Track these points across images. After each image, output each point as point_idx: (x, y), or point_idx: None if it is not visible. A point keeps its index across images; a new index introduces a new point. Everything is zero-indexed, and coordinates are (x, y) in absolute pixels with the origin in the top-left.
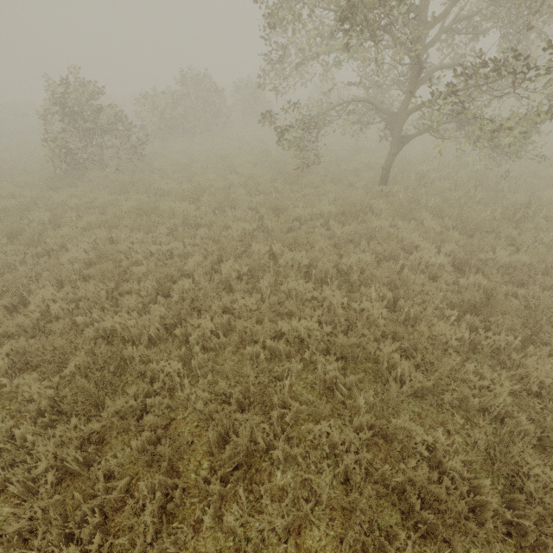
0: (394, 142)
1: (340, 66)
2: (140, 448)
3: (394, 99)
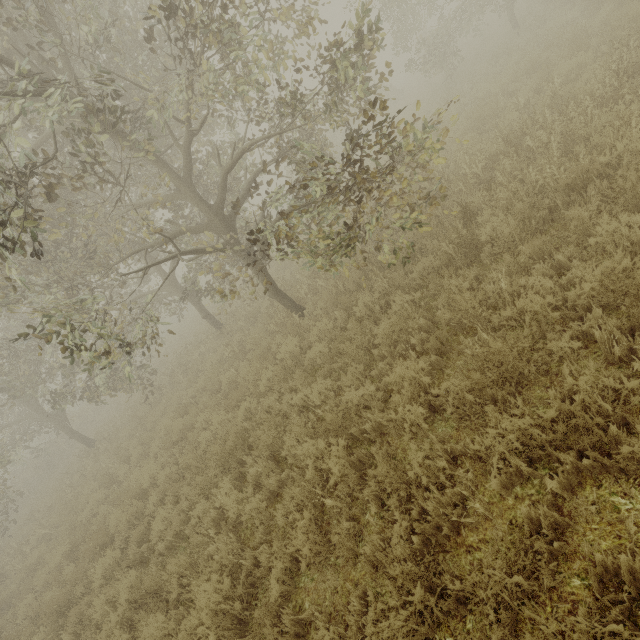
0: None
1: None
2: None
3: None
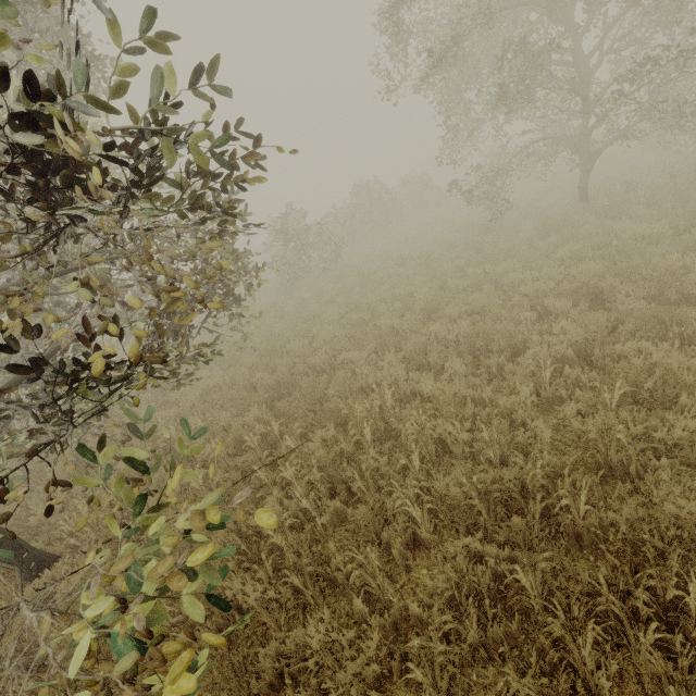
0: (583, 160)
1: (509, 121)
2: (434, 365)
3: (574, 128)
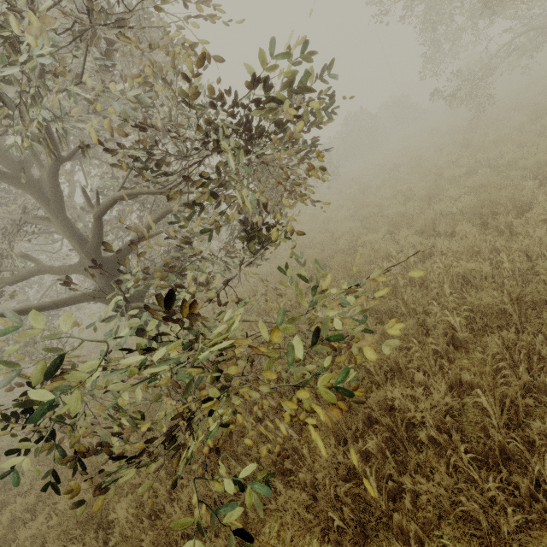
0: None
1: (491, 25)
2: (443, 234)
3: None
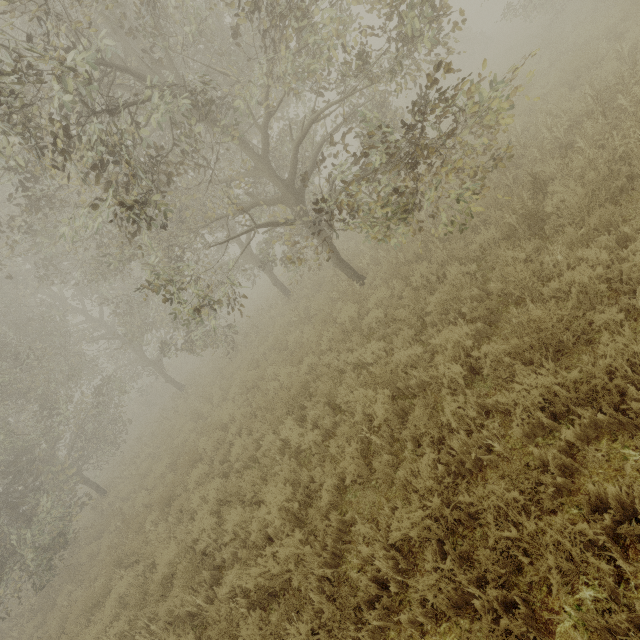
0: None
1: None
2: None
3: None
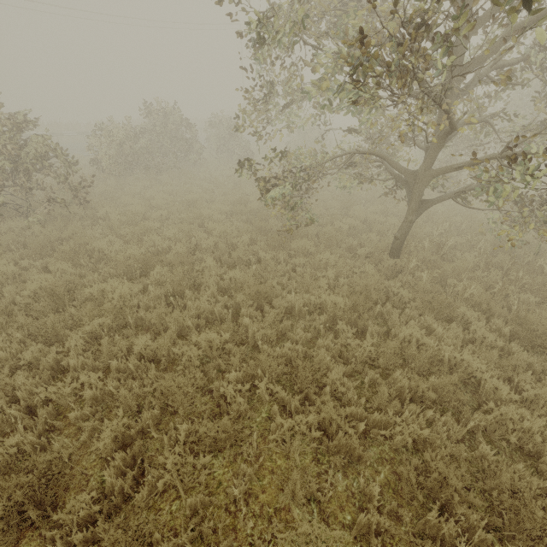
0: (412, 206)
1: (338, 110)
2: None
3: (398, 150)
